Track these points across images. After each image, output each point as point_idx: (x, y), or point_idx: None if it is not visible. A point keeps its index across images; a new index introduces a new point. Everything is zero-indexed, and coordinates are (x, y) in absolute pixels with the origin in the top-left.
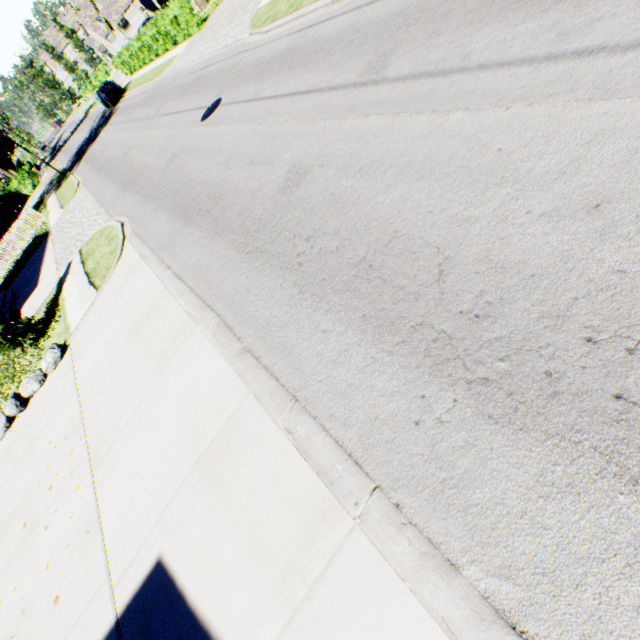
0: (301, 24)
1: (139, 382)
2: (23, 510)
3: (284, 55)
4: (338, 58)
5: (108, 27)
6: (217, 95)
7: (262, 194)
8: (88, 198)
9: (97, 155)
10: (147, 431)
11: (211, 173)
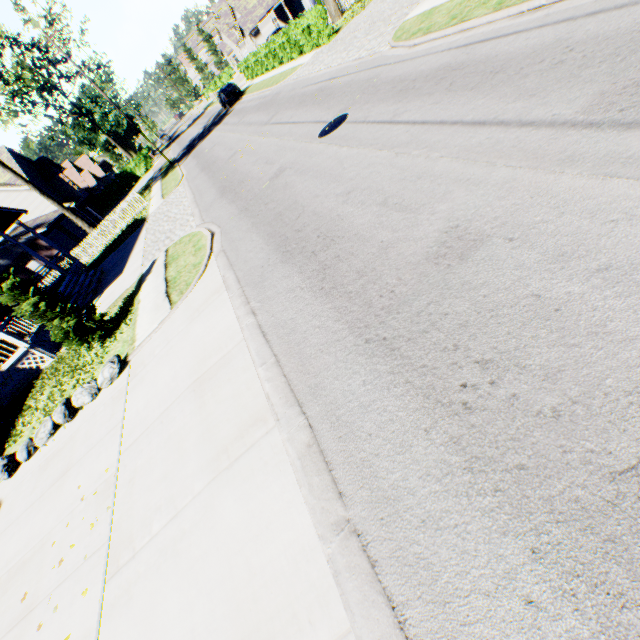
0: (467, 38)
1: (187, 473)
2: (29, 569)
3: (439, 73)
4: (534, 82)
5: (241, 34)
6: (342, 110)
7: (397, 254)
8: (187, 194)
9: (205, 152)
10: (180, 572)
11: (324, 202)
